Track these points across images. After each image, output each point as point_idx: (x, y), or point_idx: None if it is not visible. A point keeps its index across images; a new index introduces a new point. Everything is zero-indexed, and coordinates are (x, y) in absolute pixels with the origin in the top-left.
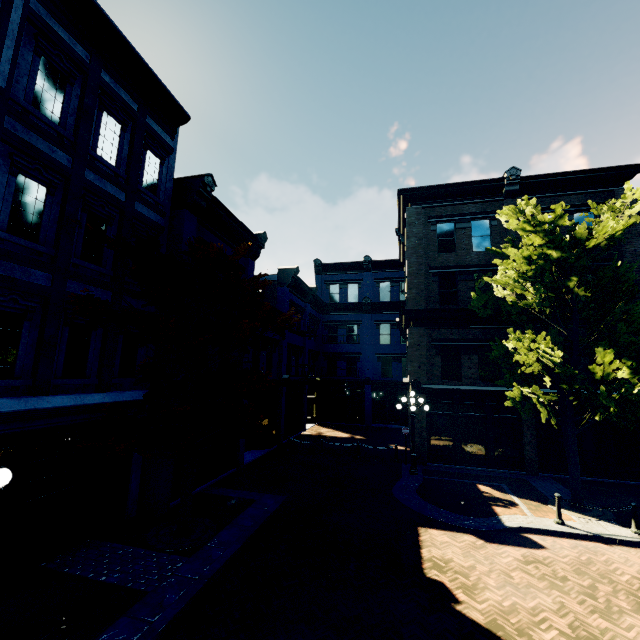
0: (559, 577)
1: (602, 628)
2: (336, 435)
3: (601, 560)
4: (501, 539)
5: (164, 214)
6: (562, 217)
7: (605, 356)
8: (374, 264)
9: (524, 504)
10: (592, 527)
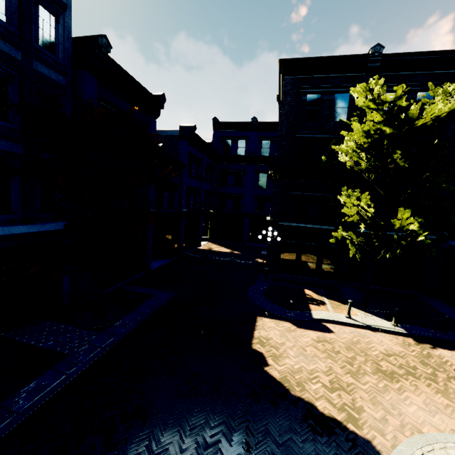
0: (335, 351)
1: (349, 383)
2: (221, 250)
3: (365, 341)
4: (307, 326)
5: (65, 74)
6: (401, 98)
7: (404, 214)
8: (259, 125)
9: (330, 303)
10: (367, 320)
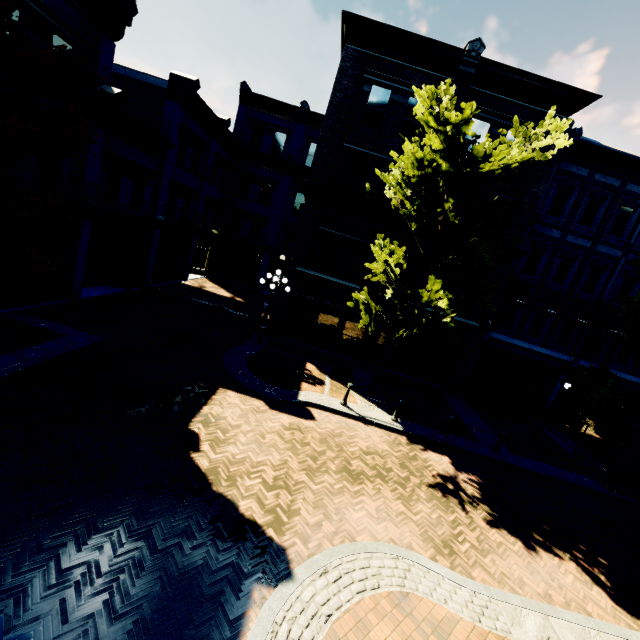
0: (304, 442)
1: (299, 481)
2: (217, 292)
3: (349, 435)
4: (285, 408)
5: None
6: (468, 123)
7: (434, 285)
8: (311, 116)
9: (331, 385)
10: (365, 411)
